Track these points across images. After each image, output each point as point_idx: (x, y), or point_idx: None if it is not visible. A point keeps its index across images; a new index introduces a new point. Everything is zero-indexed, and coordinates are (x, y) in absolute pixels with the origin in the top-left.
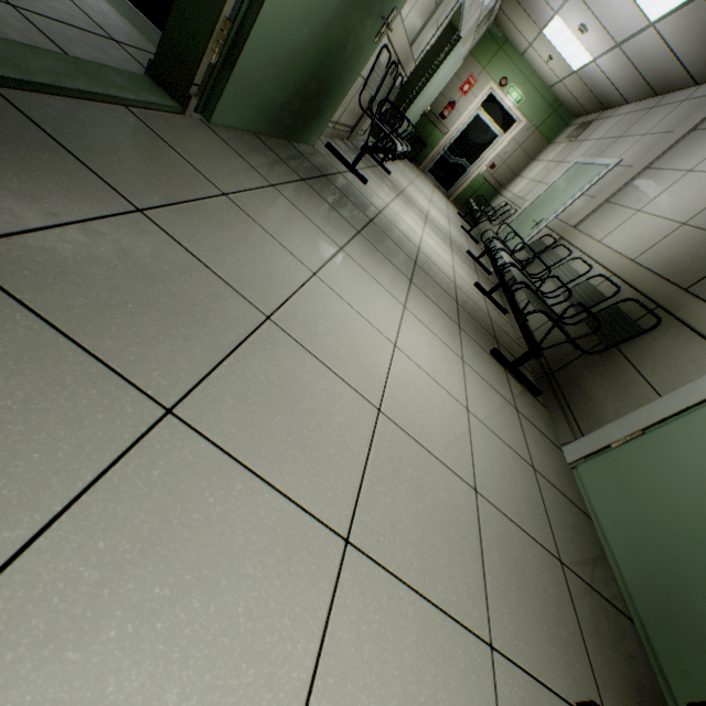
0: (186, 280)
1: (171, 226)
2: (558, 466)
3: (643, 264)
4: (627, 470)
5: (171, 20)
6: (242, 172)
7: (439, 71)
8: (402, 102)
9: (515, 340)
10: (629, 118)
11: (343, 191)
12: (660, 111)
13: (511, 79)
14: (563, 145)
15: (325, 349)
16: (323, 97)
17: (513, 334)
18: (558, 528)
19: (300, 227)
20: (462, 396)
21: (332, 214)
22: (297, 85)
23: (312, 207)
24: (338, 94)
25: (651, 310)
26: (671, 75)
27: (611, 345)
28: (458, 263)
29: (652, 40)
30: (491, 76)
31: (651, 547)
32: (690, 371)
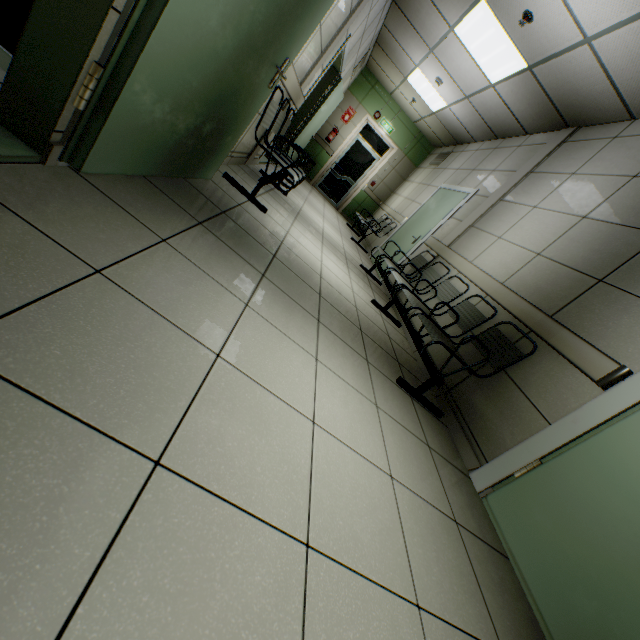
0: (20, 455)
1: (2, 355)
2: (472, 501)
3: (512, 288)
4: (533, 503)
5: (19, 56)
6: (124, 231)
7: (325, 104)
8: (293, 128)
9: (412, 354)
10: (478, 154)
11: (244, 226)
12: (502, 152)
13: (383, 114)
14: (428, 170)
15: (237, 476)
16: (219, 136)
17: (409, 348)
18: (491, 599)
19: (199, 290)
20: (384, 459)
21: (234, 260)
22: (189, 128)
23: (212, 258)
24: (234, 132)
25: (527, 335)
26: (508, 125)
27: (499, 369)
28: (355, 280)
29: (493, 97)
30: (367, 110)
31: (571, 596)
32: (569, 398)
